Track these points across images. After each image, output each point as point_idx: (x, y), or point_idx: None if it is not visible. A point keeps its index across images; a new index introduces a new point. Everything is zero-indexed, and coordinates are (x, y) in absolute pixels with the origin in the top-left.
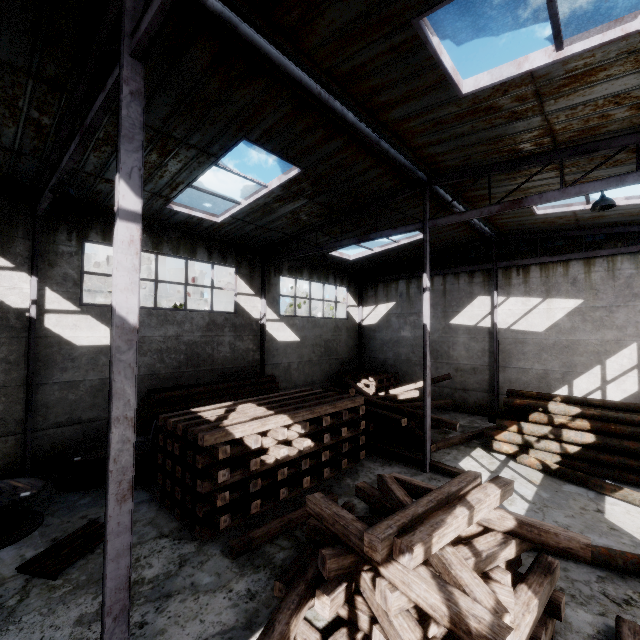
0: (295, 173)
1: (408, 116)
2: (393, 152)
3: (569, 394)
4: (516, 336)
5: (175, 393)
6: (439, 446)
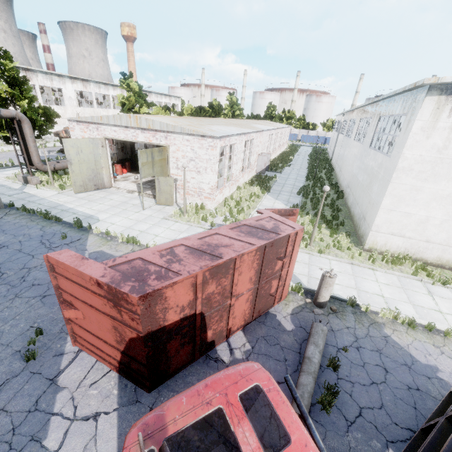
0: None
1: None
2: None
3: None
4: None
5: None
6: None
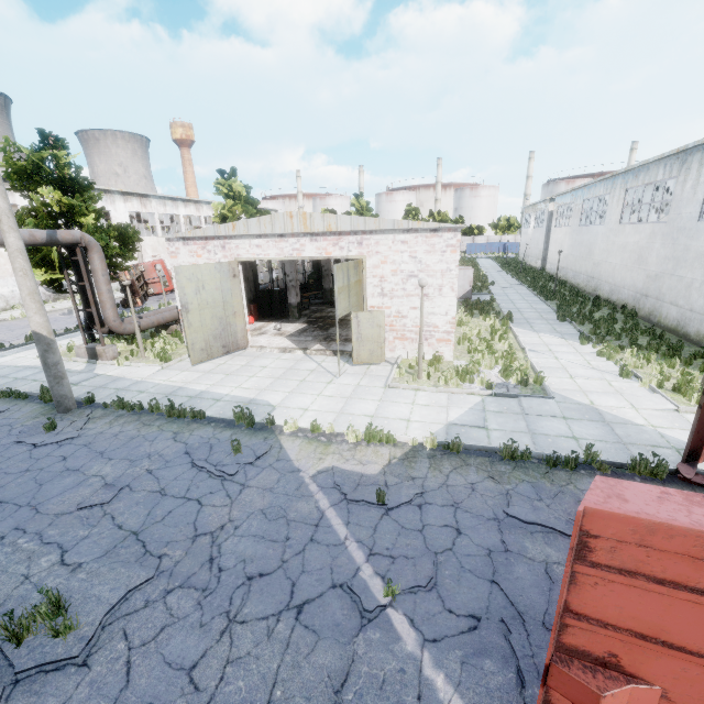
0: None
1: None
2: None
3: None
4: None
5: None
6: None
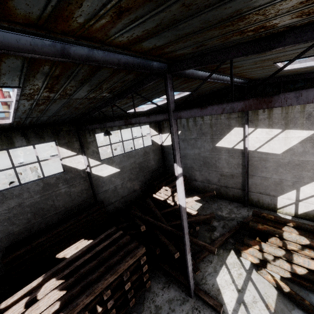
0: (16, 91)
1: (54, 6)
2: (101, 54)
3: (296, 195)
4: (261, 156)
5: (20, 252)
6: (205, 255)
